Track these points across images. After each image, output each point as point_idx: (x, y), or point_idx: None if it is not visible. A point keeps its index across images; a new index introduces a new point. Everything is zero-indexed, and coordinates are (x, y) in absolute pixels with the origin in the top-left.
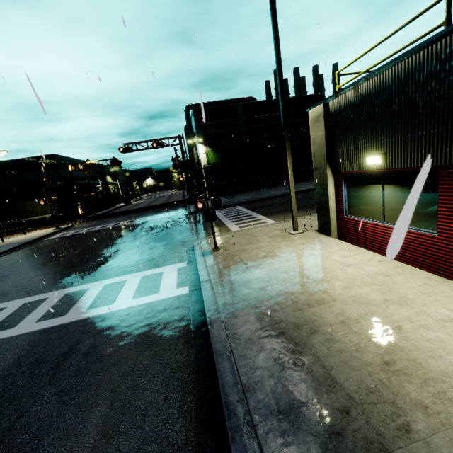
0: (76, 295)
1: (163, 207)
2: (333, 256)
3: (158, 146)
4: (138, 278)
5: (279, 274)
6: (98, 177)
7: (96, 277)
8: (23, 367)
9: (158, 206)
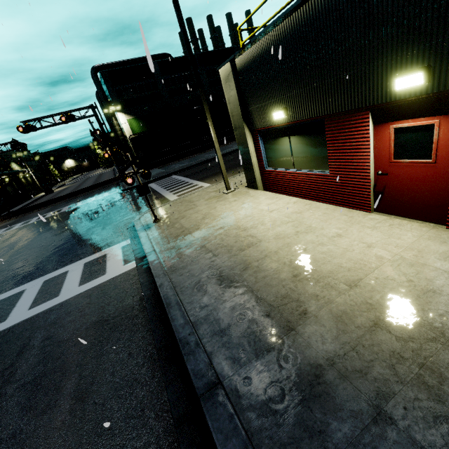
0: (12, 299)
1: (92, 189)
2: (259, 206)
3: (68, 121)
4: (80, 266)
5: (216, 231)
6: None
7: (31, 276)
8: None
9: (87, 189)
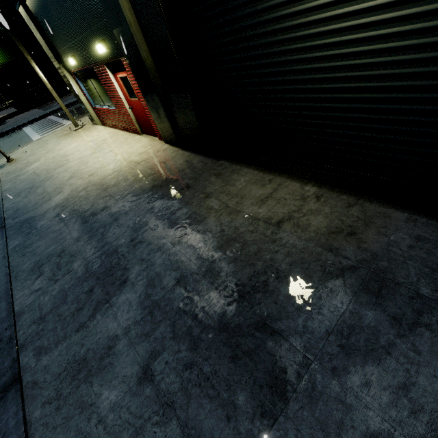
0: None
1: None
2: (88, 138)
3: None
4: None
5: (48, 161)
6: None
7: None
8: None
9: None
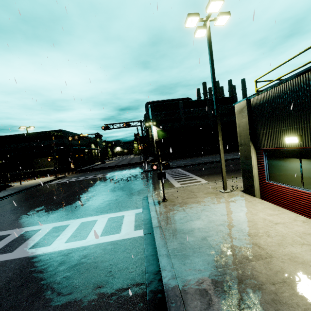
0: (60, 229)
1: (126, 166)
2: (260, 214)
3: (126, 126)
4: (106, 219)
5: (216, 226)
6: (86, 144)
7: (76, 215)
8: (10, 290)
9: (123, 165)
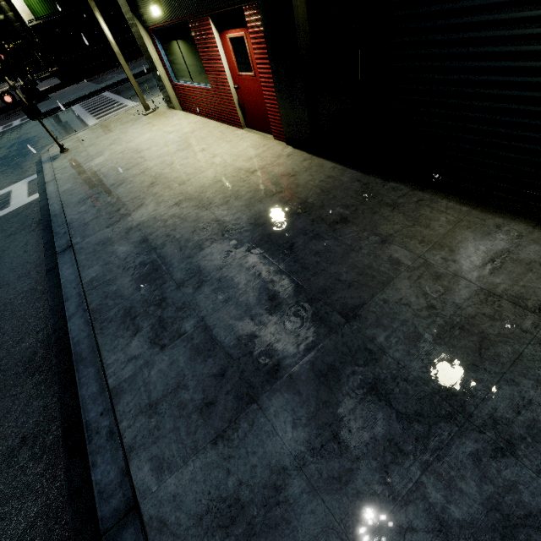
0: None
1: None
2: (165, 128)
3: None
4: None
5: (115, 156)
6: None
7: None
8: None
9: None
